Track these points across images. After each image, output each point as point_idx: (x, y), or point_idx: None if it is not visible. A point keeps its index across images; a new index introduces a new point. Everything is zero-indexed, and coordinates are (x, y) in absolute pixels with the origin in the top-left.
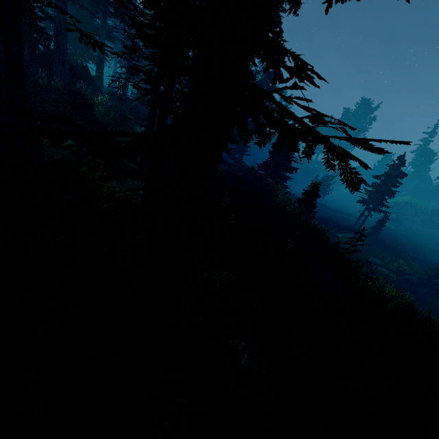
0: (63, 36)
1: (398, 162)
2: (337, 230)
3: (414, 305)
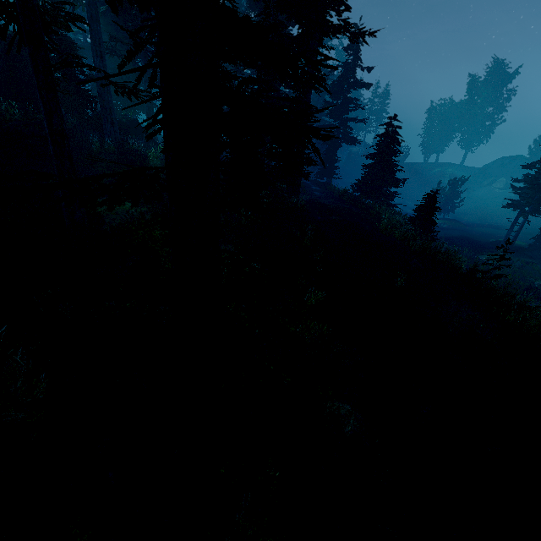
0: (107, 94)
1: None
2: (478, 251)
3: None
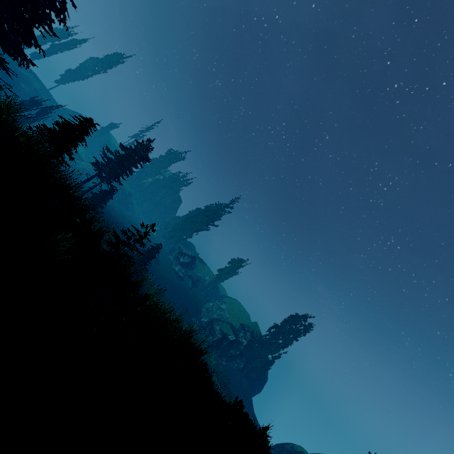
0: None
1: (146, 144)
2: None
3: (178, 321)
